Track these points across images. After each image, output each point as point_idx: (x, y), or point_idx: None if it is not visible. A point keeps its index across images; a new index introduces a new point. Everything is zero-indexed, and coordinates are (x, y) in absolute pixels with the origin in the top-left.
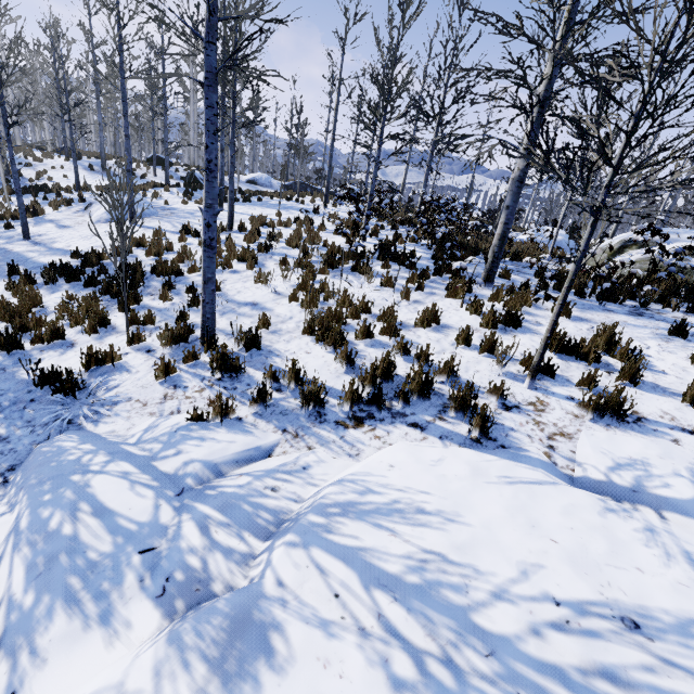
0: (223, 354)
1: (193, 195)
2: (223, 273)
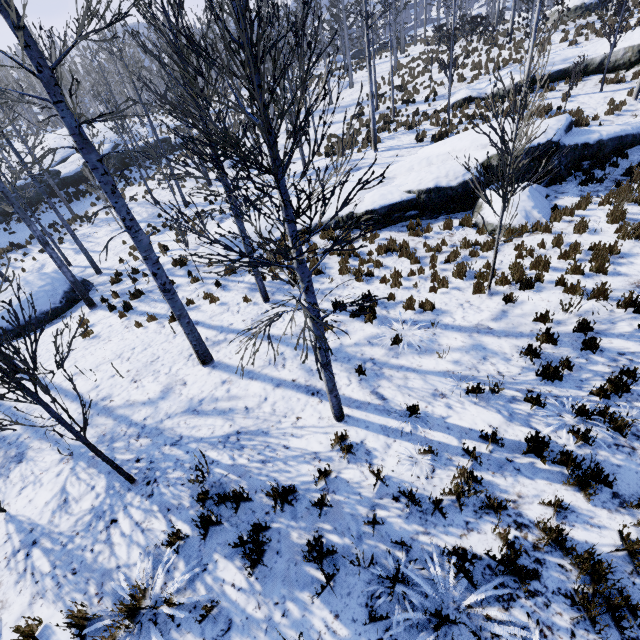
0: (460, 78)
1: (335, 76)
2: (424, 77)
